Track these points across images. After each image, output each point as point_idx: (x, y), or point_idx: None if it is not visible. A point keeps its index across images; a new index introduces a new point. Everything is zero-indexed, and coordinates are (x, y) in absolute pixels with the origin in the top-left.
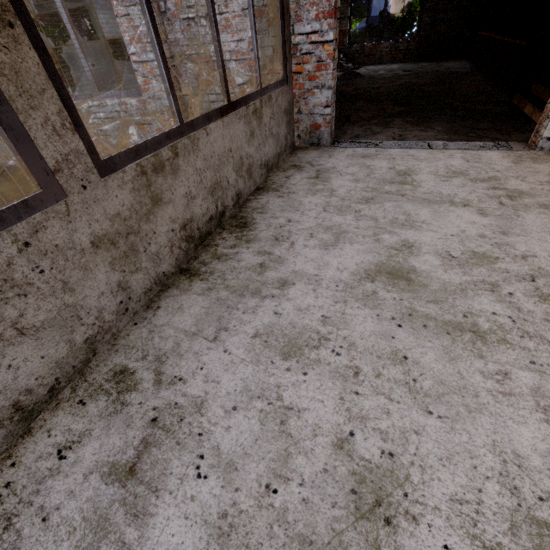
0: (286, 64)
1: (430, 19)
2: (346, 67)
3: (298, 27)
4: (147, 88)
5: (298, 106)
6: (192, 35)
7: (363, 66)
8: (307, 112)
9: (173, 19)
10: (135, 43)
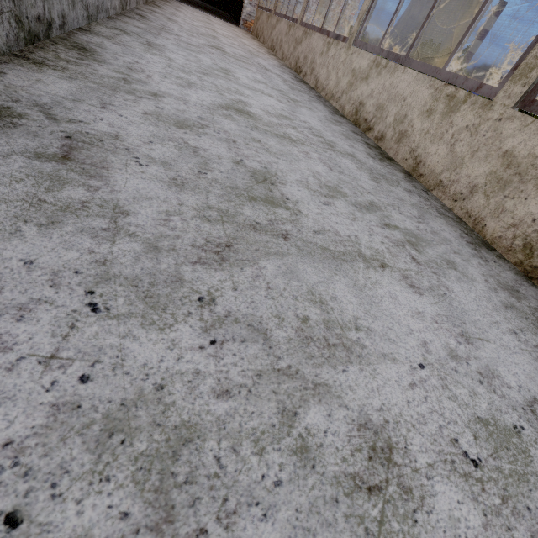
0: None
1: None
2: None
3: None
4: None
5: None
6: None
7: None
8: None
9: None
10: None
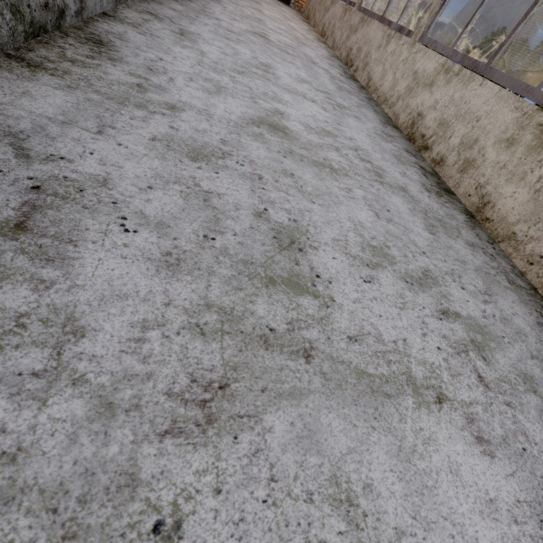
0: None
1: None
2: None
3: None
4: None
5: None
6: None
7: None
8: None
9: None
10: None
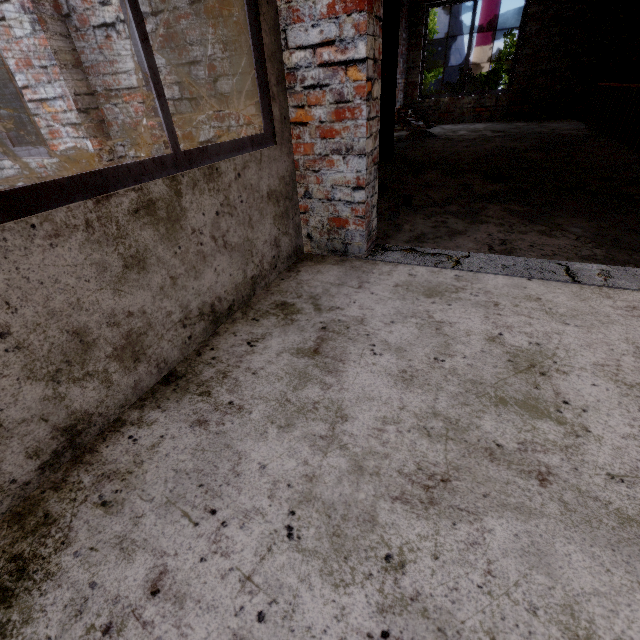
0: (270, 104)
1: (528, 69)
2: (416, 125)
3: (295, 34)
4: (57, 144)
5: (305, 185)
6: (117, 55)
7: (437, 125)
8: (321, 195)
9: (83, 27)
10: (24, 68)
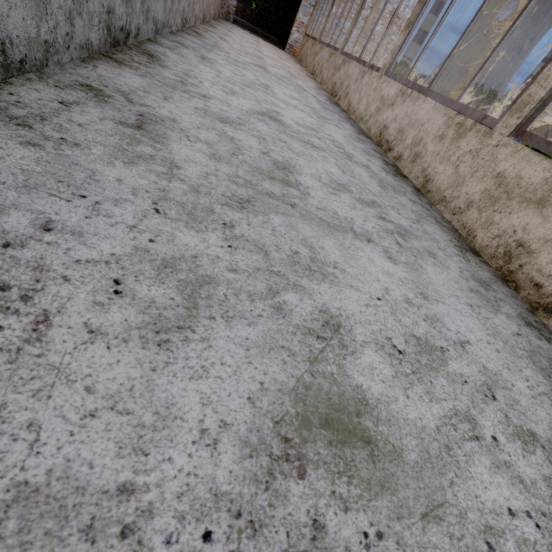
0: None
1: (263, 5)
2: None
3: None
4: None
5: (225, 2)
6: None
7: None
8: (227, 5)
9: None
10: None
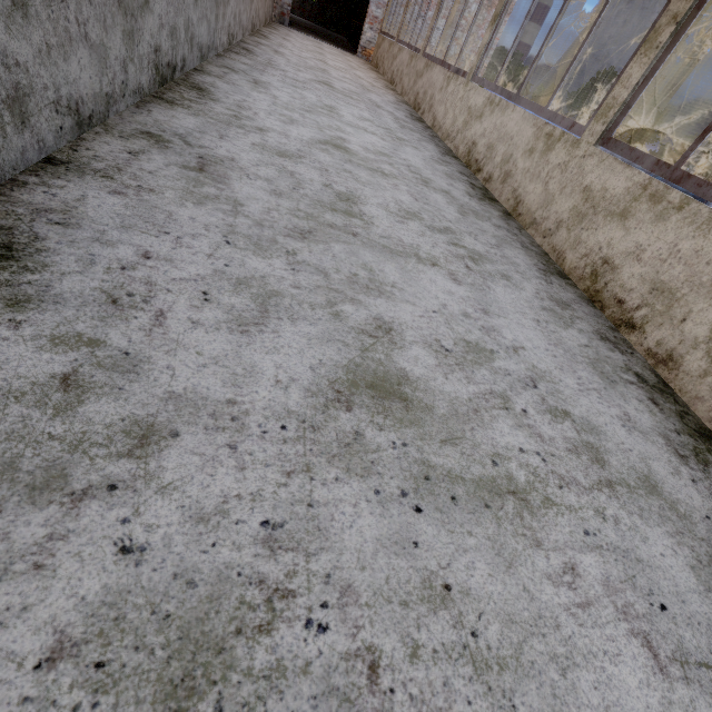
0: None
1: None
2: None
3: None
4: None
5: (277, 1)
6: None
7: None
8: (280, 5)
9: None
10: None
